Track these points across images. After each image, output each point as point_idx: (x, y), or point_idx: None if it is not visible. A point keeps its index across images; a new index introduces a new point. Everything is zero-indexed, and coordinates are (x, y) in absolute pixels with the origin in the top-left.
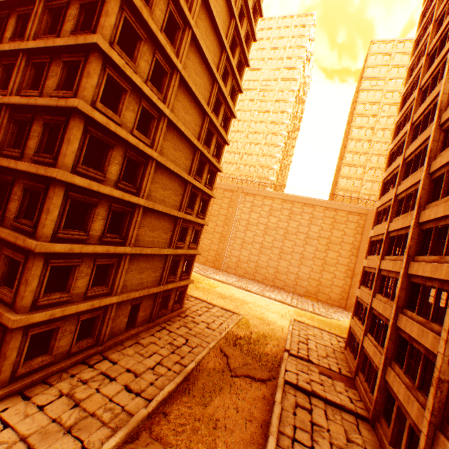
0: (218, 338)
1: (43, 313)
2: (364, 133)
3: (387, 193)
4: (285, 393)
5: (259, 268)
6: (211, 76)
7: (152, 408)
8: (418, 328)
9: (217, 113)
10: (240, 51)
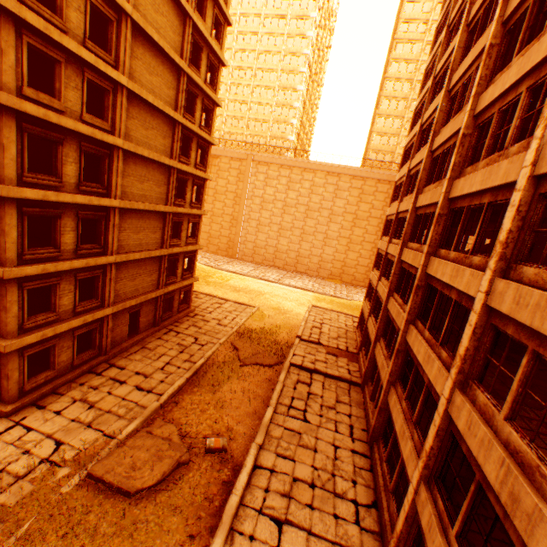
0: (229, 333)
1: (33, 335)
2: (405, 69)
3: (405, 165)
4: (290, 374)
5: (279, 253)
6: (180, 9)
7: (164, 400)
8: (397, 310)
9: (198, 63)
10: None
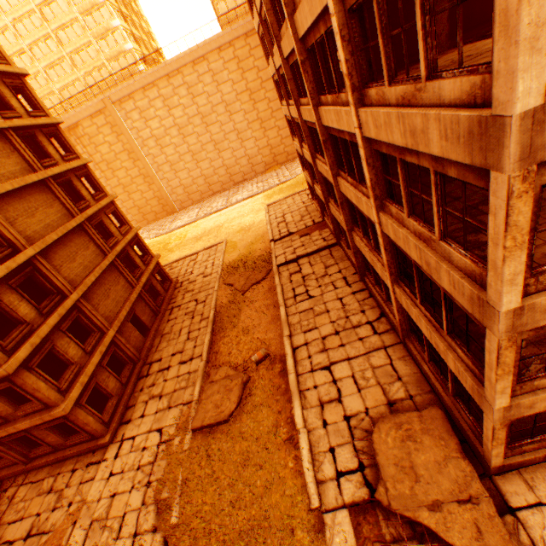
0: (218, 278)
1: (75, 389)
2: None
3: (254, 9)
4: (282, 274)
5: (210, 179)
6: None
7: (206, 357)
8: (325, 170)
9: None
10: None
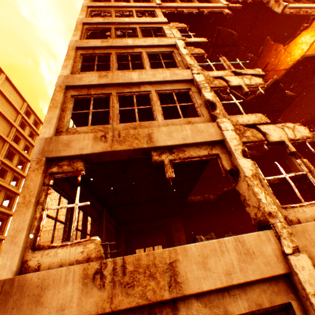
0: None
1: None
2: None
3: None
4: None
5: None
6: None
7: None
8: None
9: None
10: (21, 155)
